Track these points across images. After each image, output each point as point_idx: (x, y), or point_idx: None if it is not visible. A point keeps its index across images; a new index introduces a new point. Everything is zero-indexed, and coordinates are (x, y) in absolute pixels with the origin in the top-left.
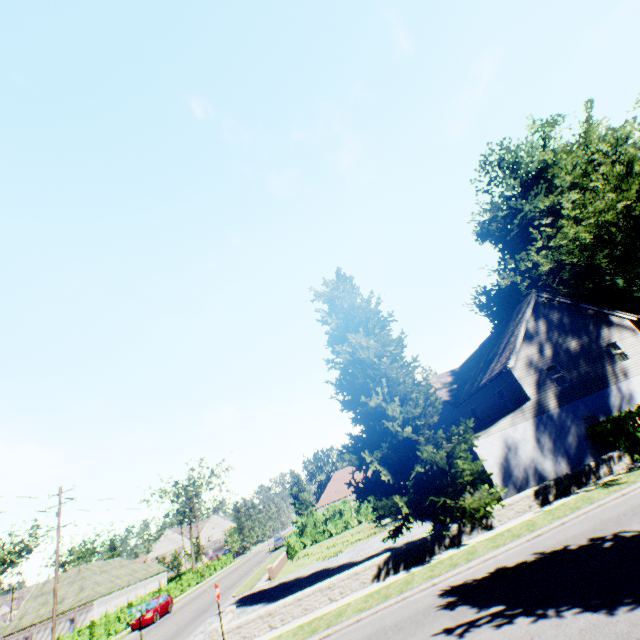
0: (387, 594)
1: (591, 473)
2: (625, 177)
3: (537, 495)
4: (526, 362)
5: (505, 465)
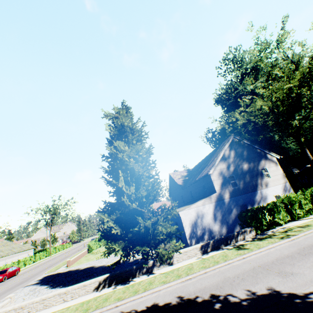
0: (89, 307)
1: (234, 238)
2: (294, 70)
3: (202, 248)
4: (219, 172)
5: (194, 226)
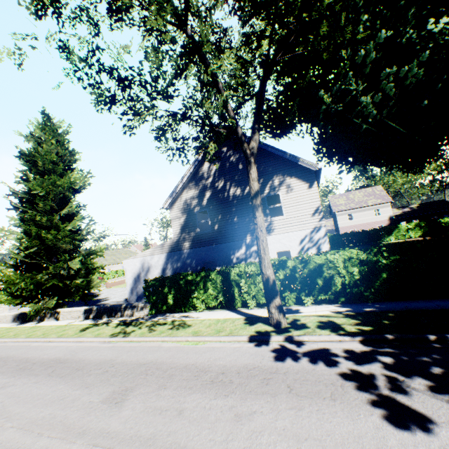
0: None
1: (120, 311)
2: None
3: (86, 312)
4: (184, 205)
5: (137, 280)
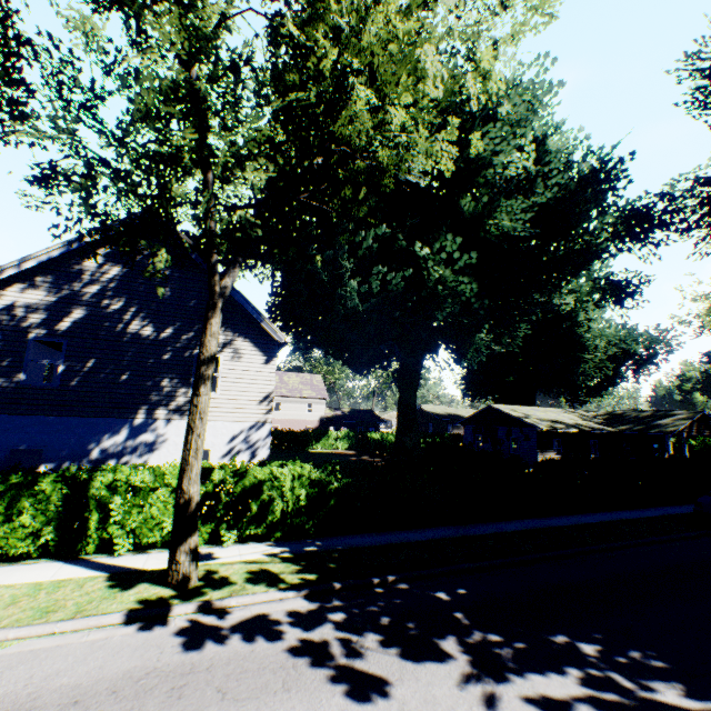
0: None
1: None
2: None
3: None
4: (5, 314)
5: None
